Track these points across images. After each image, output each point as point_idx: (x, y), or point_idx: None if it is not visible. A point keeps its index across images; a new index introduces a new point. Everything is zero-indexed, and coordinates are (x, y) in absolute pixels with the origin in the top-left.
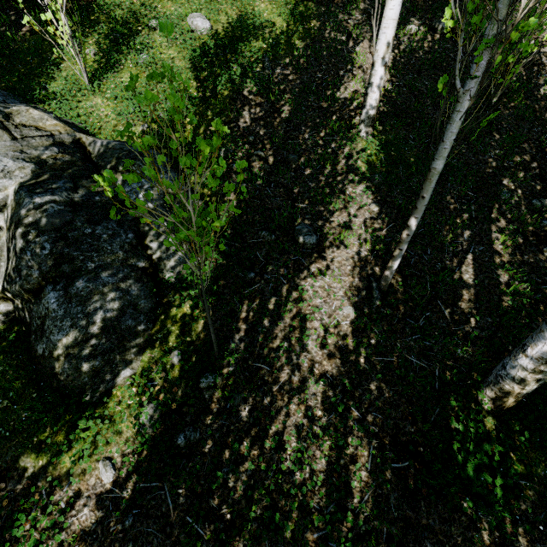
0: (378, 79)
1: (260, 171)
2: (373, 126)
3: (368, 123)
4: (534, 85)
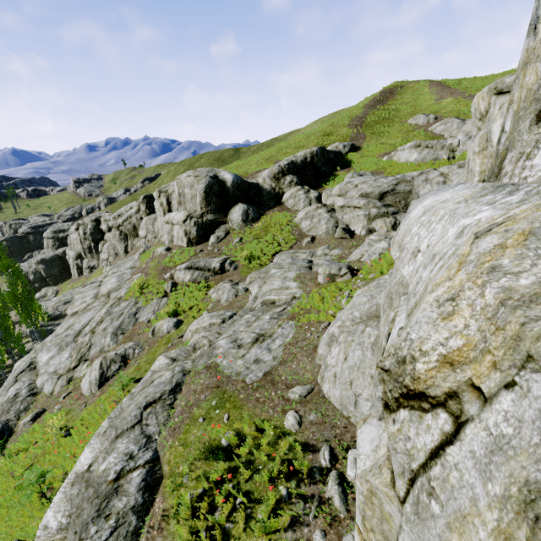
0: None
1: None
2: None
3: None
4: None
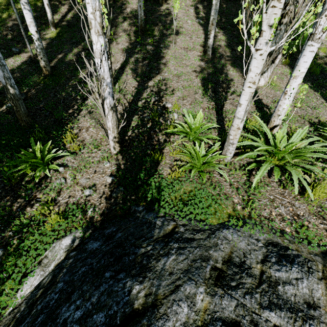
0: (47, 9)
1: (10, 37)
2: (55, 27)
3: (51, 25)
4: (117, 18)
